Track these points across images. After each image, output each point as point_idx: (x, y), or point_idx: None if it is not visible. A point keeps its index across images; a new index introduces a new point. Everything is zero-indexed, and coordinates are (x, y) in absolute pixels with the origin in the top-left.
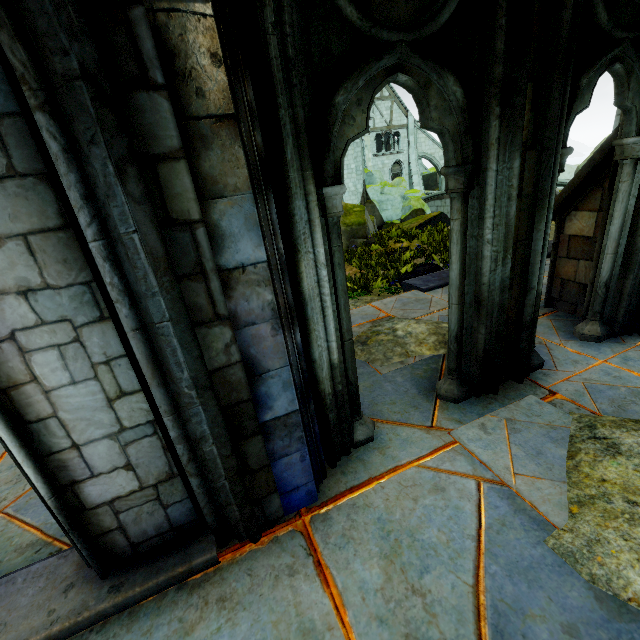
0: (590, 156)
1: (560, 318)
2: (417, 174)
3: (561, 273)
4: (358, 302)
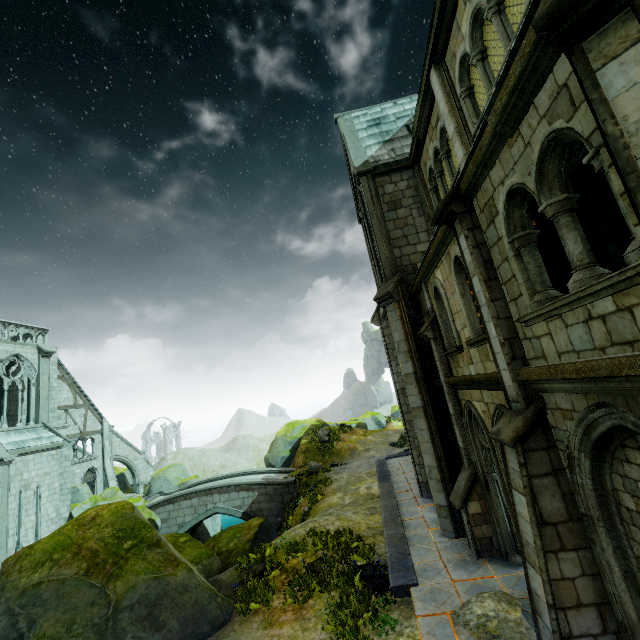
0: (272, 449)
1: (493, 561)
2: (114, 479)
3: (476, 535)
4: (403, 622)
